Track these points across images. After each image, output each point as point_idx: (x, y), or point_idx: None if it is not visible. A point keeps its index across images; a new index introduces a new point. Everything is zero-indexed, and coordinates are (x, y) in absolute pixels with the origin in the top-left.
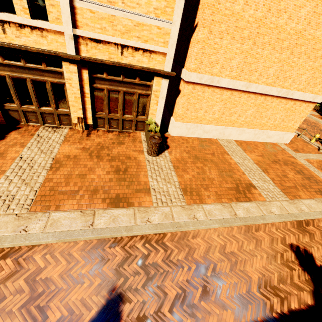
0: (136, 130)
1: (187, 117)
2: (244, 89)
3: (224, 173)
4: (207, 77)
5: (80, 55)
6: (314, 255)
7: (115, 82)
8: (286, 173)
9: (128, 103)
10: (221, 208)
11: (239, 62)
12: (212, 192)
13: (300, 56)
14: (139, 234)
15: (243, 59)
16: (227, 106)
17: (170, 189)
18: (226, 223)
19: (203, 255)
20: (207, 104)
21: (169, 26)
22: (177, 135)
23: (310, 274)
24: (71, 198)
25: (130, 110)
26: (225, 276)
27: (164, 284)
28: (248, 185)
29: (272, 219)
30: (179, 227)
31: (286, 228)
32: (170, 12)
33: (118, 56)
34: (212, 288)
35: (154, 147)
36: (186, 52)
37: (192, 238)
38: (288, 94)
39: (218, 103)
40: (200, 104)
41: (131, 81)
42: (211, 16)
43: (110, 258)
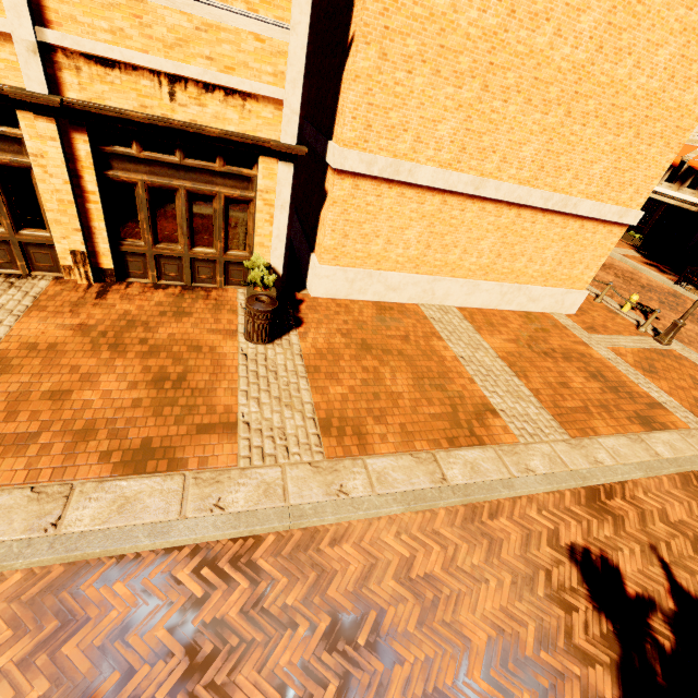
0: (226, 283)
1: (346, 255)
2: (470, 192)
3: (426, 381)
4: (383, 161)
5: (63, 95)
6: (622, 570)
7: (163, 167)
8: (567, 378)
9: (201, 219)
10: (411, 465)
11: (455, 130)
12: (392, 428)
13: (587, 120)
14: (187, 542)
15: (464, 123)
16: (435, 231)
17: (289, 423)
18: (419, 501)
19: (352, 590)
20: (389, 225)
21: (283, 35)
22: (326, 295)
23: (612, 619)
24: (12, 455)
25: (207, 236)
26: (403, 642)
27: (236, 680)
28: (480, 408)
29: (531, 485)
30: (299, 519)
31: (561, 507)
32: (284, 2)
33: (164, 102)
34: (367, 678)
35: (257, 321)
36: (336, 104)
37: (330, 545)
38: (567, 206)
39: (414, 222)
40: (375, 225)
41: (203, 166)
42: (382, 19)
43: (93, 617)
